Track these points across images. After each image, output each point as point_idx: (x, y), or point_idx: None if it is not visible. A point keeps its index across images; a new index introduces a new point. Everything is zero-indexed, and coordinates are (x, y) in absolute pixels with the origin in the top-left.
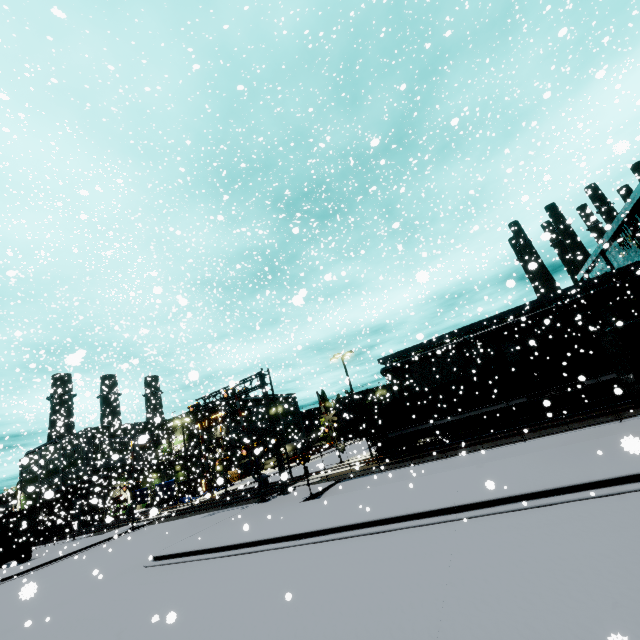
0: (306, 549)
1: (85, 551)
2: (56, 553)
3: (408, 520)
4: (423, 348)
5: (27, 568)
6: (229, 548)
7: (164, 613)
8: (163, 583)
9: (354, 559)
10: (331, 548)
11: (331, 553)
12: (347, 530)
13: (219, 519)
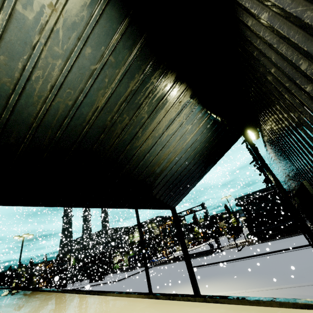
0: (266, 257)
1: (138, 274)
2: (123, 275)
3: (299, 247)
4: (255, 193)
5: (122, 278)
6: (230, 260)
7: (236, 268)
8: (216, 268)
9: (290, 255)
10: (276, 255)
11: (279, 255)
12: (277, 252)
13: (196, 260)
